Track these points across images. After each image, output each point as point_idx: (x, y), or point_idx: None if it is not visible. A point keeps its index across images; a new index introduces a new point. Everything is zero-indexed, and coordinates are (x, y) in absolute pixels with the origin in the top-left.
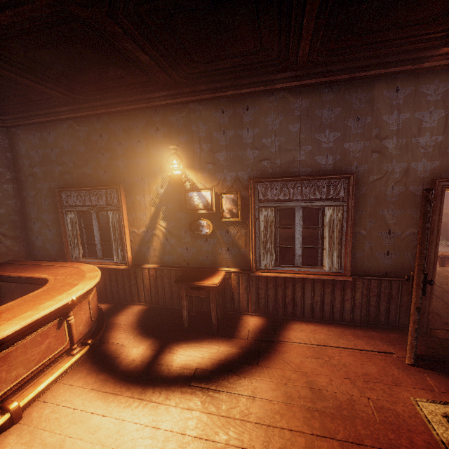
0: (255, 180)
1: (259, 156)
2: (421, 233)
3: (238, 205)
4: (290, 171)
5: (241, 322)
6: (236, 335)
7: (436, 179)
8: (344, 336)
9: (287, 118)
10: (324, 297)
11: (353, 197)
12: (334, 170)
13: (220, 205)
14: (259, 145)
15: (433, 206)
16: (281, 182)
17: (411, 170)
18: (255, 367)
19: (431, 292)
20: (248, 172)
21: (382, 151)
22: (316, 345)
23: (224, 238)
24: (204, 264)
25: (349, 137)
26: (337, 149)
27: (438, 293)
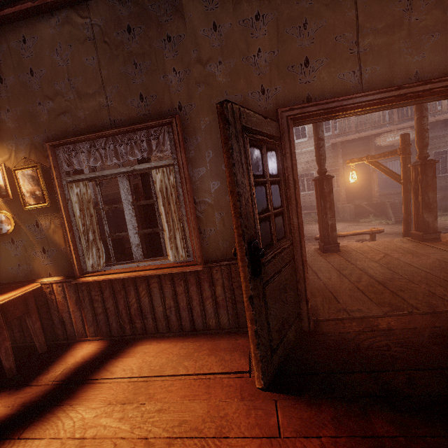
0: (51, 143)
1: (54, 108)
2: (230, 175)
3: (42, 183)
4: (100, 125)
5: (66, 355)
6: (35, 381)
7: (278, 109)
8: (194, 354)
9: (80, 49)
10: (178, 299)
11: (181, 150)
12: (155, 115)
13: (17, 187)
14: (52, 92)
15: (282, 148)
16: (88, 142)
17: (249, 102)
18: (2, 445)
19: (304, 271)
20: (46, 135)
21: (208, 81)
22: (143, 377)
23: (35, 236)
24: (17, 276)
25: (163, 66)
26: (152, 85)
27: (348, 272)
